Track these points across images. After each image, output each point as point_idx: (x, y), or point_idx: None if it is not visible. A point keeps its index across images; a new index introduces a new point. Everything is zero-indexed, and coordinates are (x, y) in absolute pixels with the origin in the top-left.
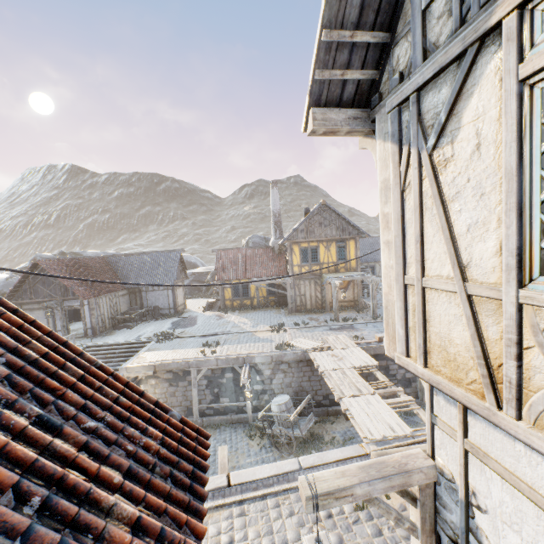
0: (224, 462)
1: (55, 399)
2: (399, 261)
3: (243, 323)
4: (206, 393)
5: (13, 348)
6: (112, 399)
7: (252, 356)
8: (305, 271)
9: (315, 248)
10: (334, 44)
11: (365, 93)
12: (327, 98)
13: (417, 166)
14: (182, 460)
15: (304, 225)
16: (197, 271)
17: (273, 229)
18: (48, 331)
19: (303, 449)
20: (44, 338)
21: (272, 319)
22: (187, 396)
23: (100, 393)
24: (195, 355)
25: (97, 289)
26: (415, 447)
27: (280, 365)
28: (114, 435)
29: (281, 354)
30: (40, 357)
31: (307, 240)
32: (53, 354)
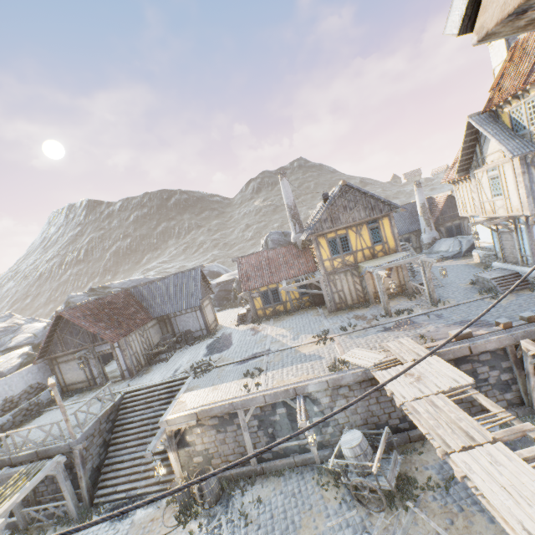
0: None
1: None
2: None
3: (282, 335)
4: (259, 435)
5: None
6: None
7: (304, 385)
8: (338, 264)
9: (344, 236)
10: None
11: None
12: None
13: None
14: None
15: (327, 213)
16: (222, 279)
17: (291, 223)
18: None
19: (394, 500)
20: None
21: (312, 324)
22: (239, 441)
23: None
24: (238, 392)
25: (124, 327)
26: None
27: (338, 389)
28: None
29: (338, 377)
30: None
31: (333, 230)
32: None
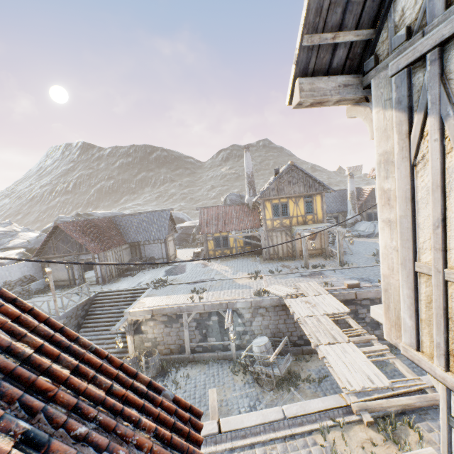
0: (214, 405)
1: (45, 406)
2: (408, 245)
3: (224, 270)
4: (195, 333)
5: (6, 347)
6: (106, 388)
7: (234, 302)
8: (277, 224)
9: (285, 204)
10: (326, 3)
11: (358, 57)
12: (315, 65)
13: (439, 137)
14: (176, 452)
15: (275, 184)
16: (184, 225)
17: (247, 188)
18: (45, 318)
19: (281, 385)
20: (40, 328)
21: (249, 266)
22: (180, 336)
23: (94, 384)
24: (186, 301)
25: (104, 245)
26: (395, 400)
27: (258, 309)
28: (105, 439)
29: (259, 300)
30: (34, 351)
31: (277, 197)
32: (48, 345)
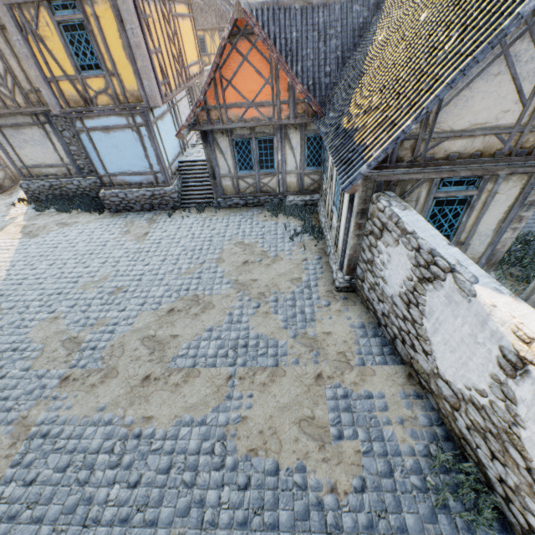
0: None
1: None
2: None
3: None
4: None
5: None
6: None
7: None
8: None
9: (203, 38)
10: None
11: None
12: None
13: None
14: None
15: None
16: None
17: None
18: None
19: None
20: None
21: None
22: None
23: None
24: None
25: None
26: None
27: None
28: None
29: None
30: None
31: None
32: None
